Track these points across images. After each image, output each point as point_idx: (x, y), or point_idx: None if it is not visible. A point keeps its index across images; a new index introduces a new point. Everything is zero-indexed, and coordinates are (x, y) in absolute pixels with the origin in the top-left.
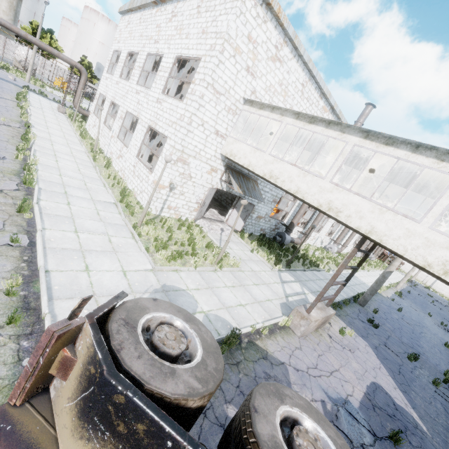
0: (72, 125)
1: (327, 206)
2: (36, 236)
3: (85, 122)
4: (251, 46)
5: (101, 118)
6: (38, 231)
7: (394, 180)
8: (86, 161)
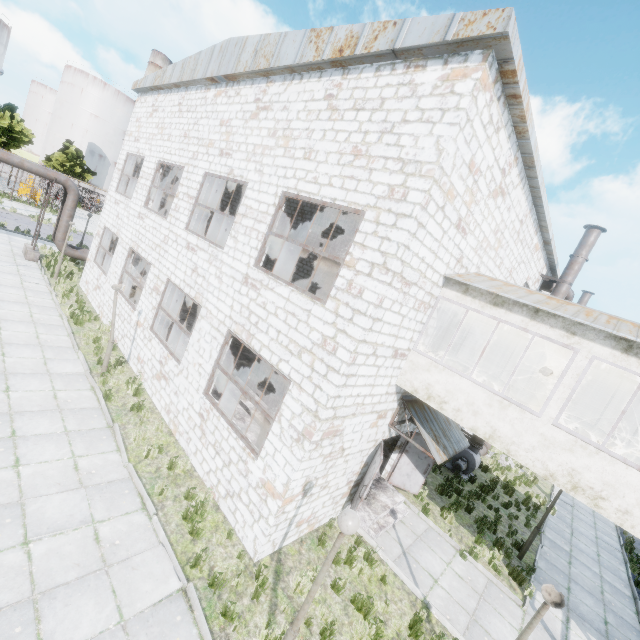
0: (53, 293)
1: None
2: None
3: (79, 269)
4: (470, 180)
5: (111, 277)
6: None
7: None
8: (90, 412)
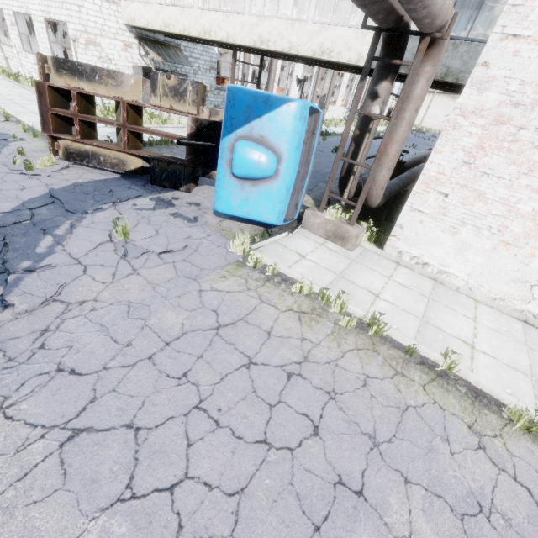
0: None
1: (203, 32)
2: (17, 119)
3: None
4: None
5: None
6: (17, 115)
7: None
8: (12, 85)
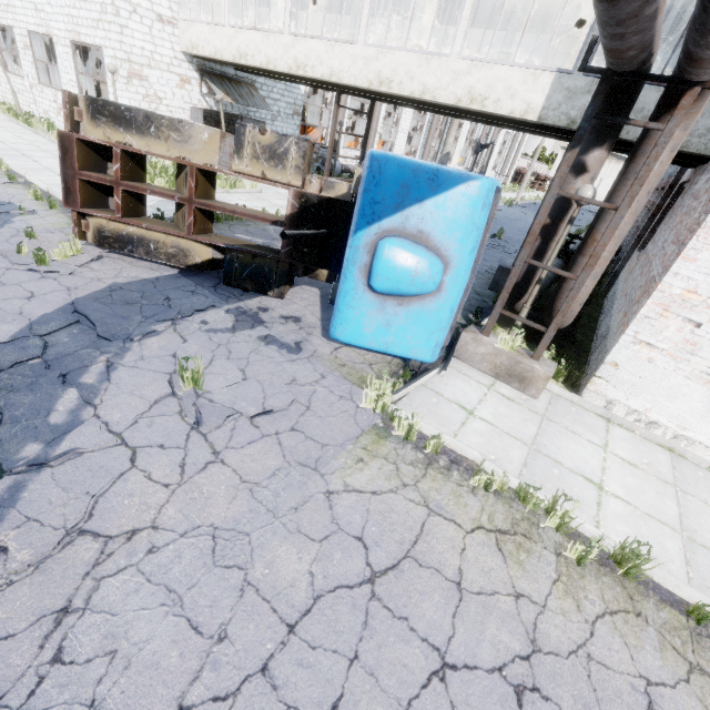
0: None
1: (296, 66)
2: (26, 179)
3: None
4: None
5: None
6: (26, 174)
7: (375, 13)
8: (20, 129)
